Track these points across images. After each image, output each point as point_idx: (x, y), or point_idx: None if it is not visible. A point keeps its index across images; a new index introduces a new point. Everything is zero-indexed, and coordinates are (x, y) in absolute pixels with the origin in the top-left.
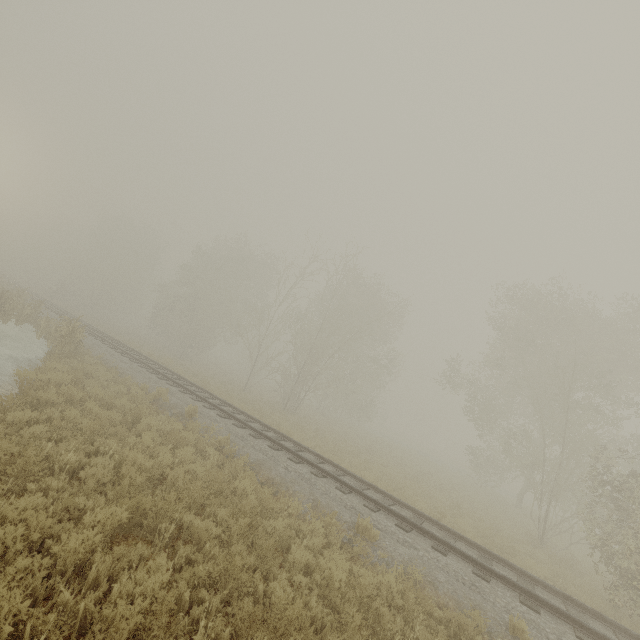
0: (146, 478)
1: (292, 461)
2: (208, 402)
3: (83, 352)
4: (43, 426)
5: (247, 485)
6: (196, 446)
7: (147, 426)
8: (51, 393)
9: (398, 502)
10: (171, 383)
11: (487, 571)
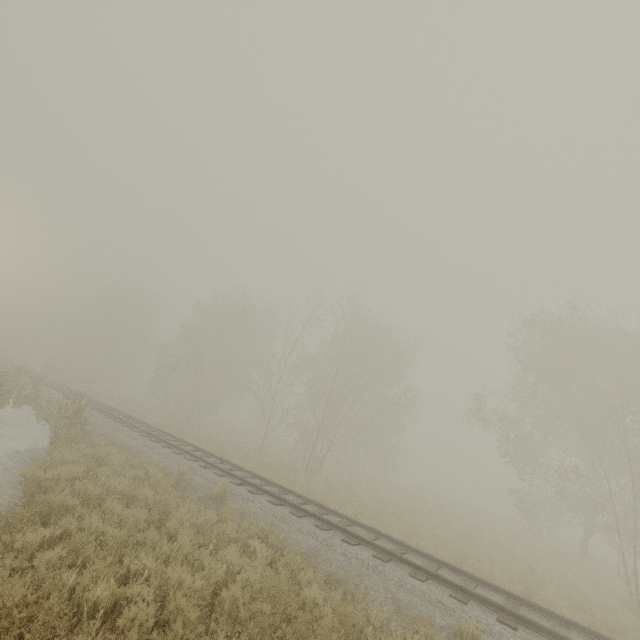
0: (194, 604)
1: (348, 543)
2: (234, 476)
3: (89, 432)
4: (61, 548)
5: (316, 593)
6: (237, 540)
7: (177, 521)
8: (65, 496)
9: (481, 582)
10: (189, 457)
11: None
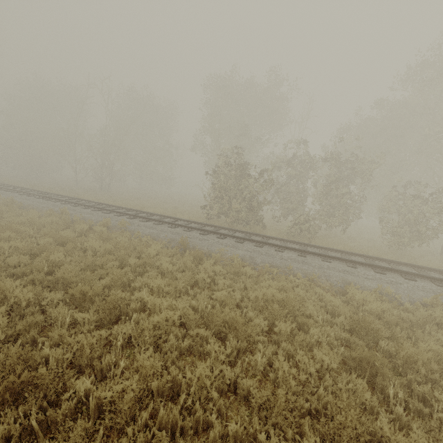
0: None
1: (53, 202)
2: (16, 191)
3: None
4: None
5: (4, 209)
6: None
7: None
8: None
9: (110, 206)
10: None
11: (123, 214)
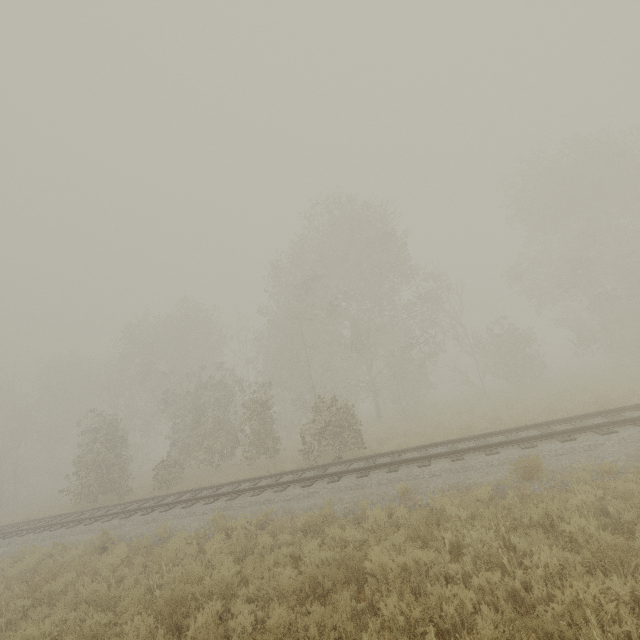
0: None
1: None
2: None
3: None
4: None
5: None
6: None
7: None
8: None
9: None
10: None
11: None
